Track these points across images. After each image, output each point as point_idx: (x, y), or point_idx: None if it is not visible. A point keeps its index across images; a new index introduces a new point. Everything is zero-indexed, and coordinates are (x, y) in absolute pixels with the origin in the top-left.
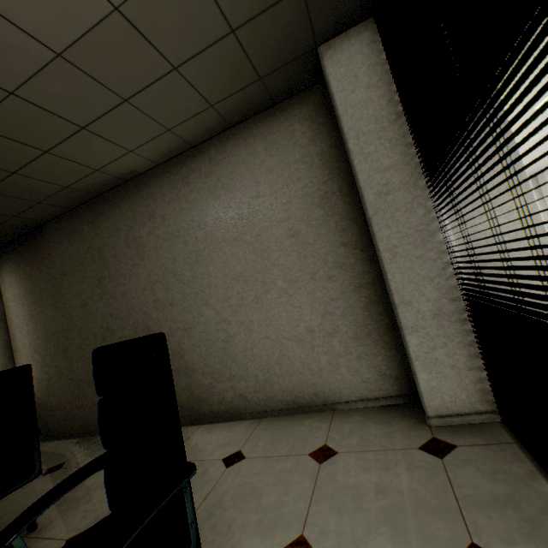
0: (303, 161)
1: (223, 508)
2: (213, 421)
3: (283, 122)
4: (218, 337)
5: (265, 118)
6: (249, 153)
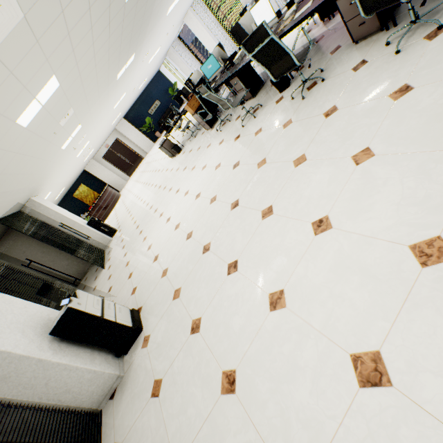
0: (29, 238)
1: None
2: None
3: (14, 234)
4: None
5: (7, 236)
6: (11, 245)
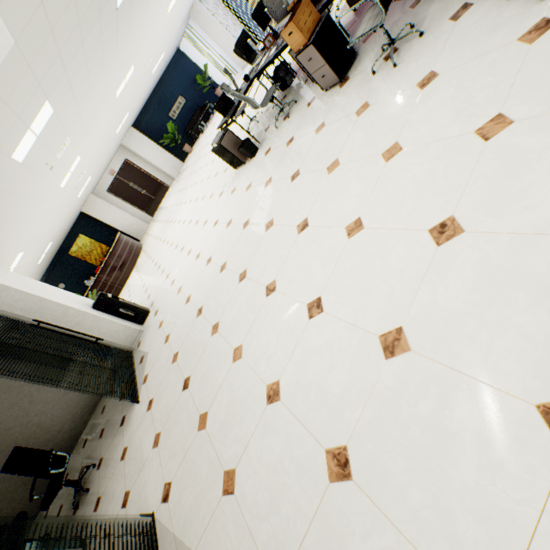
0: None
1: (88, 451)
2: (73, 448)
3: None
4: (34, 430)
5: None
6: None
